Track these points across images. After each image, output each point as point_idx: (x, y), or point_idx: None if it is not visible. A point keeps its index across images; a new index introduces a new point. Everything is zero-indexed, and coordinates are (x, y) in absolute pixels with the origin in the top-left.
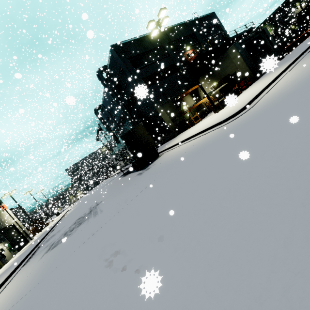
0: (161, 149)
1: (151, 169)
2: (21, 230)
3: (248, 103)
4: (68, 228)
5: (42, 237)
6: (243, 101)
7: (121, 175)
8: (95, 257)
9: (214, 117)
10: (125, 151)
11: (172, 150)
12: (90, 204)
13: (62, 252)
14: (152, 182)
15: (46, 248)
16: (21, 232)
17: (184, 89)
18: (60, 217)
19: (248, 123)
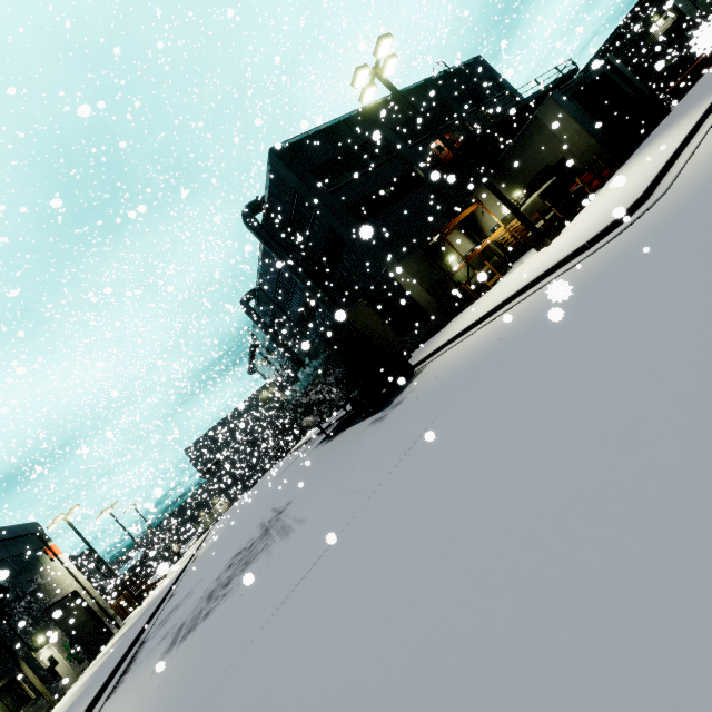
0: (413, 360)
1: (411, 400)
2: (93, 605)
3: (648, 187)
4: (214, 581)
5: (147, 616)
6: (625, 194)
7: (319, 442)
8: (348, 637)
9: (546, 253)
10: (331, 372)
11: (452, 351)
12: (259, 517)
13: (216, 641)
14: (438, 418)
15: (165, 641)
16: (94, 611)
17: (444, 219)
18: (184, 563)
19: (699, 206)
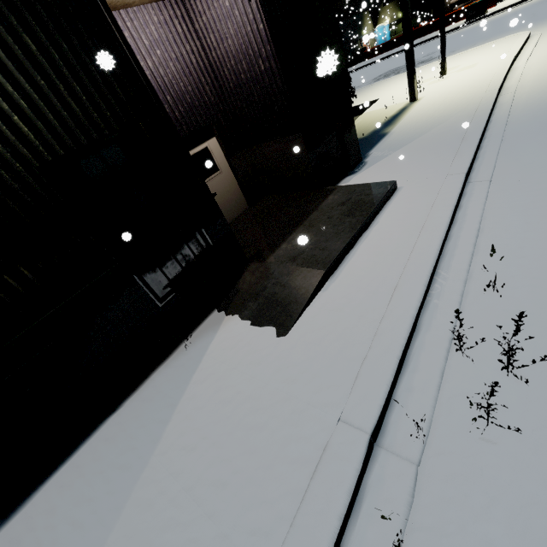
0: None
1: None
2: None
3: None
4: None
5: None
6: None
7: None
8: None
9: None
10: None
11: None
12: None
13: None
14: None
15: None
16: None
17: None
18: None
19: None
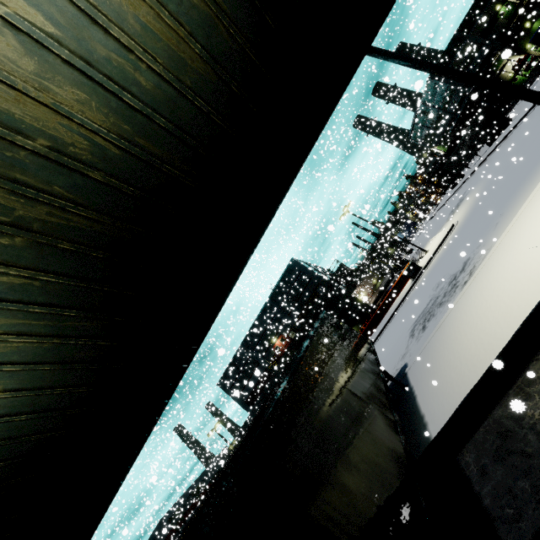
0: None
1: None
2: None
3: None
4: None
5: None
6: None
7: None
8: None
9: None
10: None
11: None
12: None
13: None
14: None
15: None
16: None
17: None
18: None
19: None
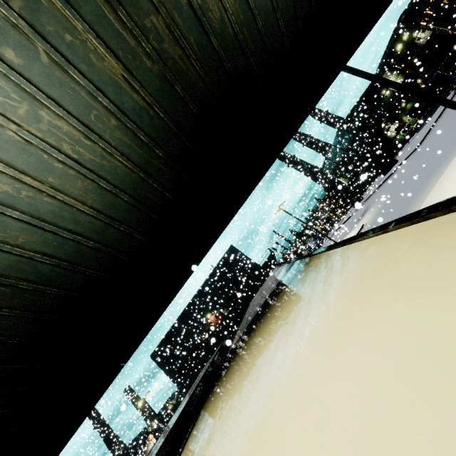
0: None
1: None
2: None
3: None
4: None
5: None
6: None
7: None
8: None
9: None
10: None
11: None
12: None
13: None
14: None
15: None
16: None
17: None
18: None
19: None
